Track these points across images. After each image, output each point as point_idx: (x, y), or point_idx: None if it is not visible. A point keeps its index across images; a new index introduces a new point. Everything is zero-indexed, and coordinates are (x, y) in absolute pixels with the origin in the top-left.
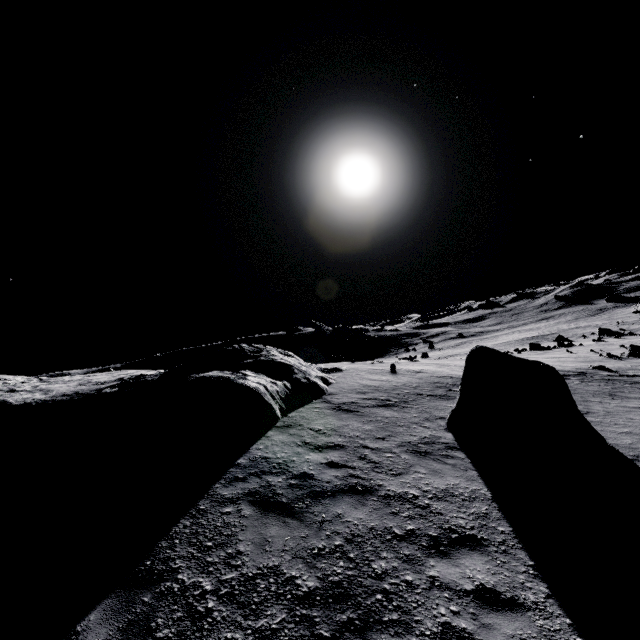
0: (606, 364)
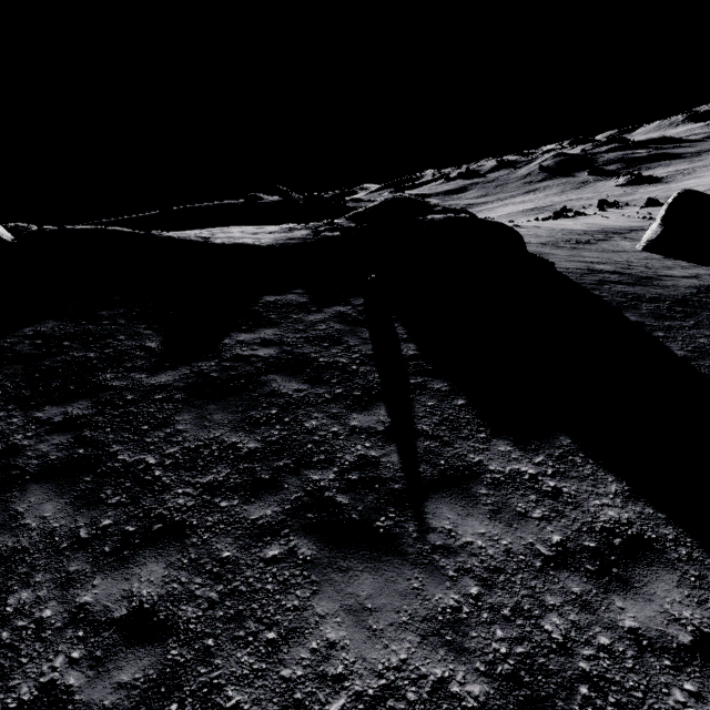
0: None
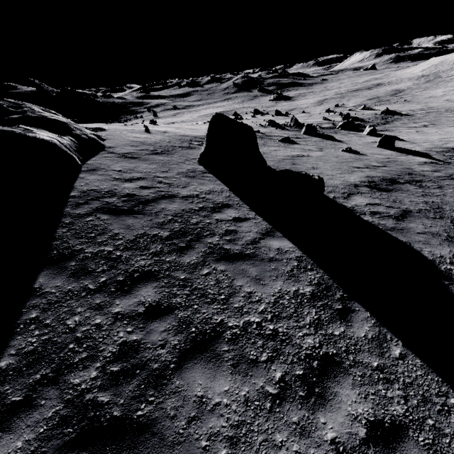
0: (260, 130)
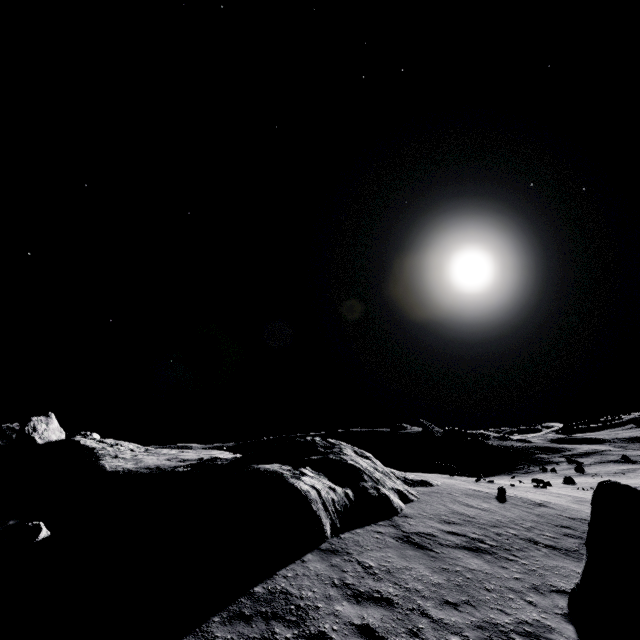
0: None
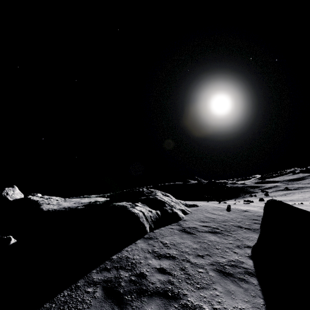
0: None
